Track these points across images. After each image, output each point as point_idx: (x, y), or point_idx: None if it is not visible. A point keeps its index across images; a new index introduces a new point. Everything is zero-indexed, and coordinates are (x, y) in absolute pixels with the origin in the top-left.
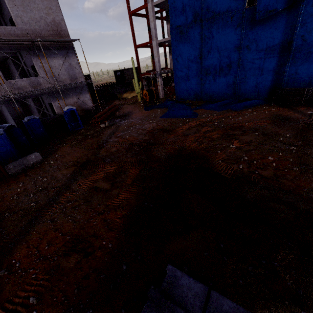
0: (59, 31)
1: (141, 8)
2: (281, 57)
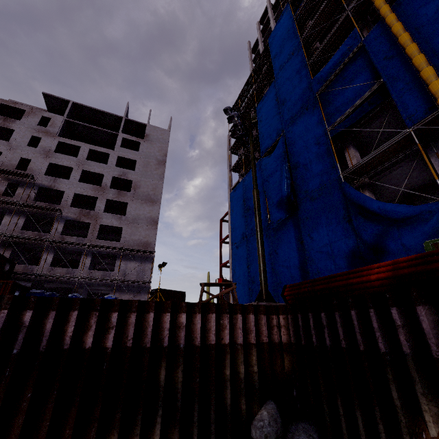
0: (148, 247)
1: (226, 237)
2: (301, 257)
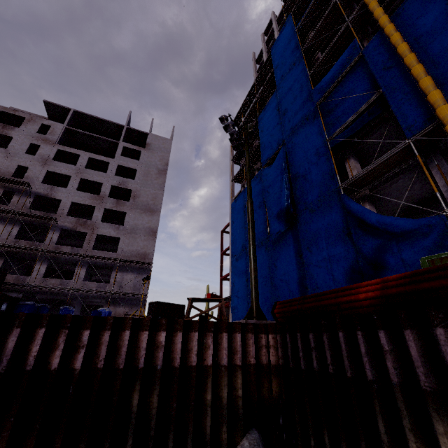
0: (146, 258)
1: (226, 248)
2: (299, 271)
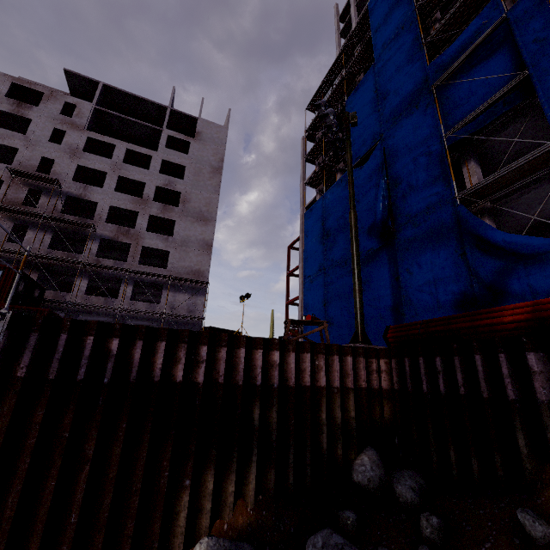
0: (200, 276)
1: (295, 268)
2: (395, 296)
